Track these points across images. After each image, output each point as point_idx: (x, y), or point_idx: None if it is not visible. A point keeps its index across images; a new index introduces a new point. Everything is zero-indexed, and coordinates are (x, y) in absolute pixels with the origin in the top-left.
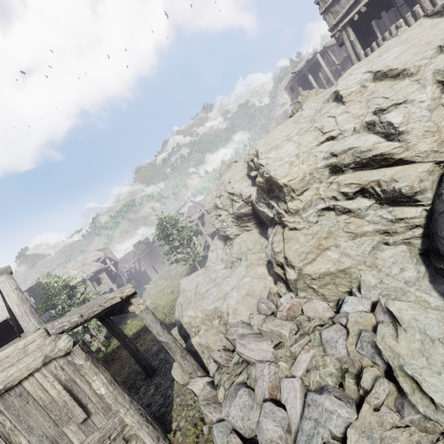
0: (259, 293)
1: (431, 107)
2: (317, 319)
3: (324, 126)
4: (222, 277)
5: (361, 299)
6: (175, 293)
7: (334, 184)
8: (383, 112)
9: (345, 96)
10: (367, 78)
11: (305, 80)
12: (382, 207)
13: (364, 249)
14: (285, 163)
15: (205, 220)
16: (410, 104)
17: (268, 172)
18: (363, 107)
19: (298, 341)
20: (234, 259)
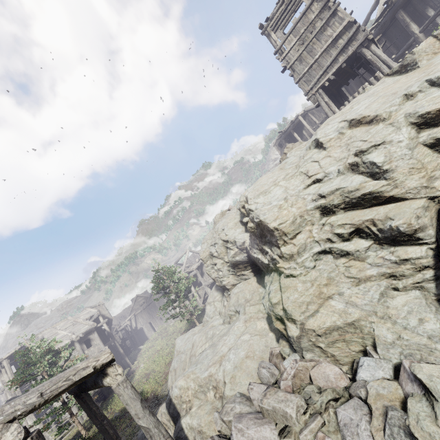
0: (260, 355)
1: (410, 146)
2: (329, 390)
3: (308, 170)
4: (219, 335)
5: (379, 361)
6: (171, 354)
7: (327, 225)
8: (364, 153)
9: (325, 142)
10: (343, 126)
11: (291, 137)
12: (382, 247)
13: (371, 296)
14: (274, 207)
15: (204, 270)
16: (389, 144)
17: (257, 216)
18: (344, 151)
19: (309, 425)
20: (231, 313)
